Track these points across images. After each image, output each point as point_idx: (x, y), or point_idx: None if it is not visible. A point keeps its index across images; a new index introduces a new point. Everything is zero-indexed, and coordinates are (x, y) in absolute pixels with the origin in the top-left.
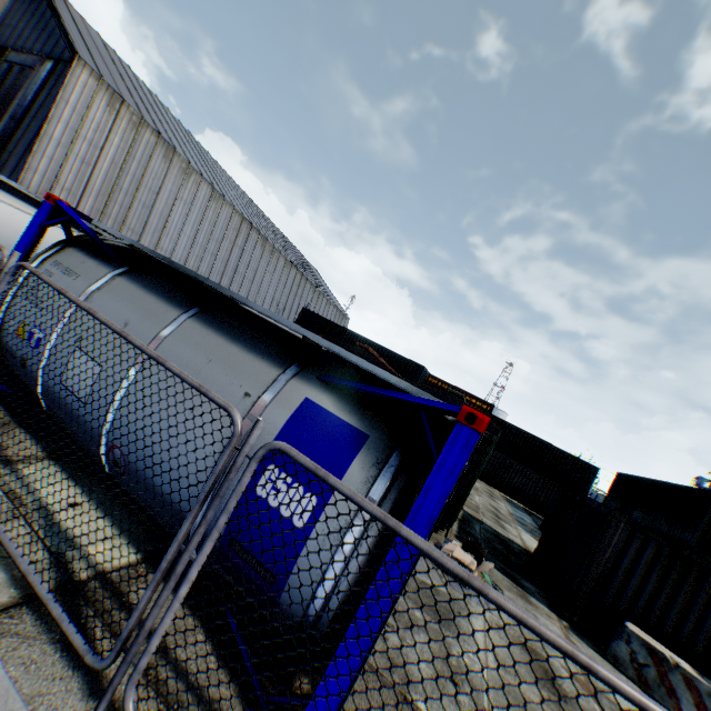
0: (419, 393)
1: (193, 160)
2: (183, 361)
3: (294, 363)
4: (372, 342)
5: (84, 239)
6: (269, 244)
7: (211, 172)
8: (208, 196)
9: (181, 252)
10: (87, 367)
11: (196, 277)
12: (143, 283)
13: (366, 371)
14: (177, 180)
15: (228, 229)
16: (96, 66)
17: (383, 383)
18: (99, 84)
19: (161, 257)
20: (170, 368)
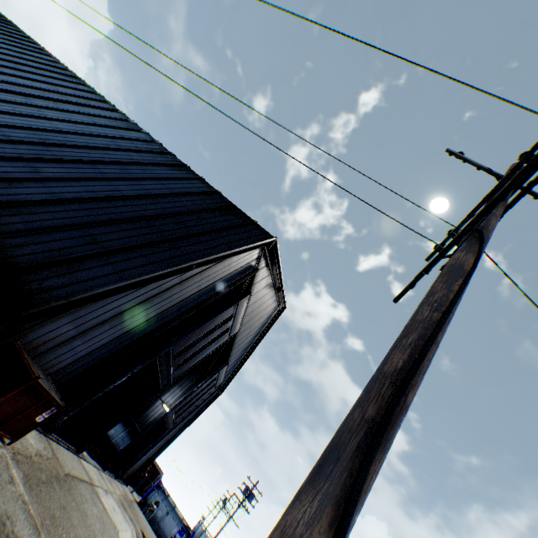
0: None
1: None
2: None
3: None
4: None
5: None
6: None
7: None
8: None
9: None
10: None
11: None
12: None
13: None
14: None
15: None
16: None
17: None
18: None
19: None
20: None
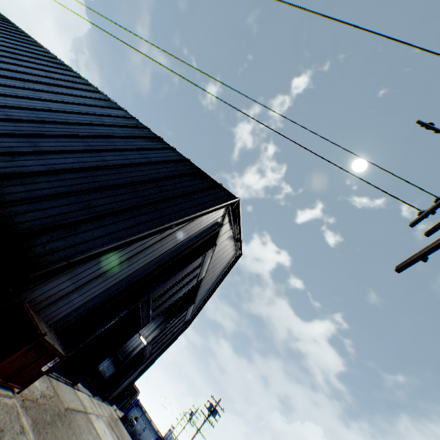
0: None
1: None
2: None
3: None
4: None
5: None
6: None
7: None
8: None
9: None
10: None
11: None
12: None
13: None
14: None
15: None
16: None
17: None
18: None
19: None
20: None
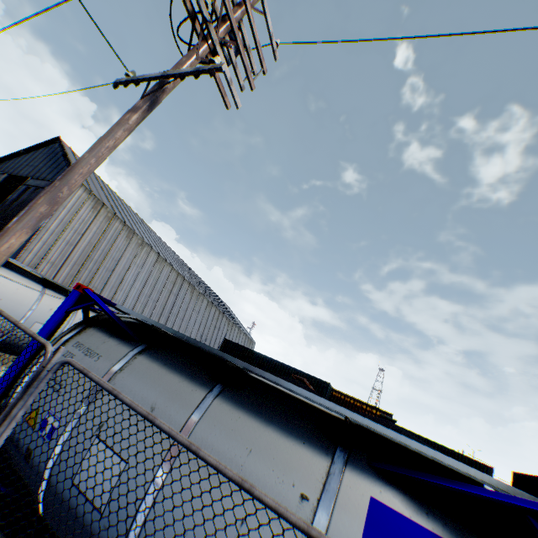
0: (507, 489)
1: (146, 237)
2: (220, 453)
3: (337, 447)
4: (283, 364)
5: (102, 318)
6: (196, 291)
7: (157, 244)
8: (154, 260)
9: (130, 301)
10: (107, 462)
11: (222, 356)
12: (163, 361)
13: (399, 445)
14: (133, 251)
15: (167, 282)
16: (88, 185)
17: (424, 459)
18: (89, 195)
19: (185, 337)
20: (261, 496)
